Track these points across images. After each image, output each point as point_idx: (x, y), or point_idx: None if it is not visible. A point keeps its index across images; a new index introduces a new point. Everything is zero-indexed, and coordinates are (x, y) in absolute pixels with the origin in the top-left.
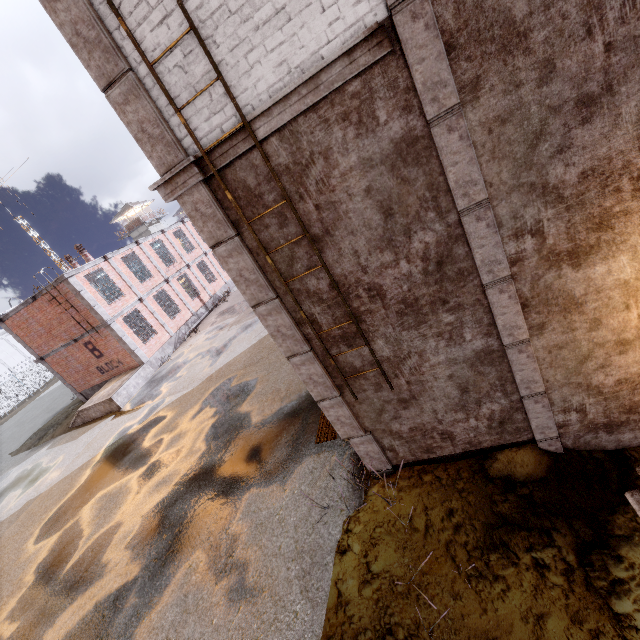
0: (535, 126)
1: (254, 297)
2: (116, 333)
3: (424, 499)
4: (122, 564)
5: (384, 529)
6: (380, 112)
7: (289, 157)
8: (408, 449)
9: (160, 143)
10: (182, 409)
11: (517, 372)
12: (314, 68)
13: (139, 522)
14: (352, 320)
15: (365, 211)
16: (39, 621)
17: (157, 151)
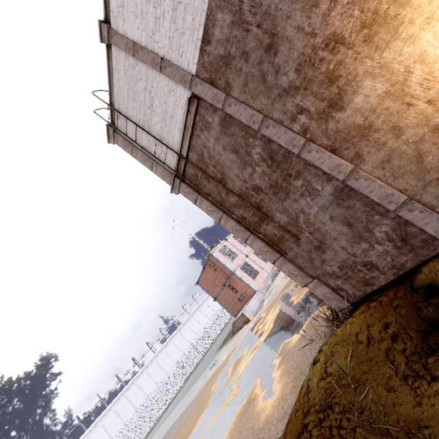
0: (259, 75)
1: (217, 217)
2: (238, 276)
3: (368, 320)
4: (235, 389)
5: (339, 345)
6: (209, 119)
7: (196, 155)
8: (351, 286)
9: (167, 176)
10: (268, 310)
11: (369, 194)
12: (183, 124)
13: (243, 369)
14: (253, 208)
15: (228, 157)
16: (209, 417)
17: (168, 180)
